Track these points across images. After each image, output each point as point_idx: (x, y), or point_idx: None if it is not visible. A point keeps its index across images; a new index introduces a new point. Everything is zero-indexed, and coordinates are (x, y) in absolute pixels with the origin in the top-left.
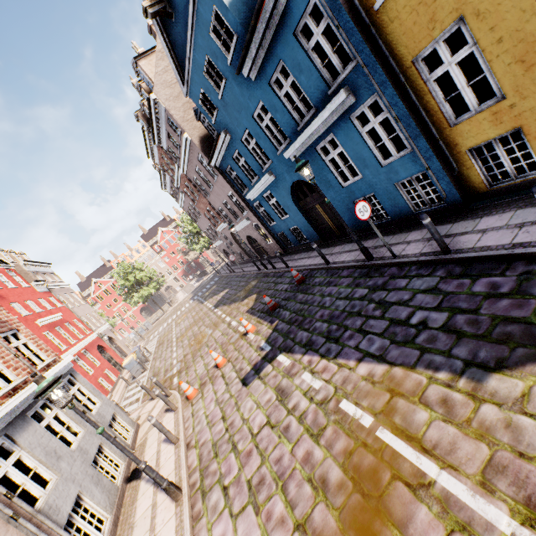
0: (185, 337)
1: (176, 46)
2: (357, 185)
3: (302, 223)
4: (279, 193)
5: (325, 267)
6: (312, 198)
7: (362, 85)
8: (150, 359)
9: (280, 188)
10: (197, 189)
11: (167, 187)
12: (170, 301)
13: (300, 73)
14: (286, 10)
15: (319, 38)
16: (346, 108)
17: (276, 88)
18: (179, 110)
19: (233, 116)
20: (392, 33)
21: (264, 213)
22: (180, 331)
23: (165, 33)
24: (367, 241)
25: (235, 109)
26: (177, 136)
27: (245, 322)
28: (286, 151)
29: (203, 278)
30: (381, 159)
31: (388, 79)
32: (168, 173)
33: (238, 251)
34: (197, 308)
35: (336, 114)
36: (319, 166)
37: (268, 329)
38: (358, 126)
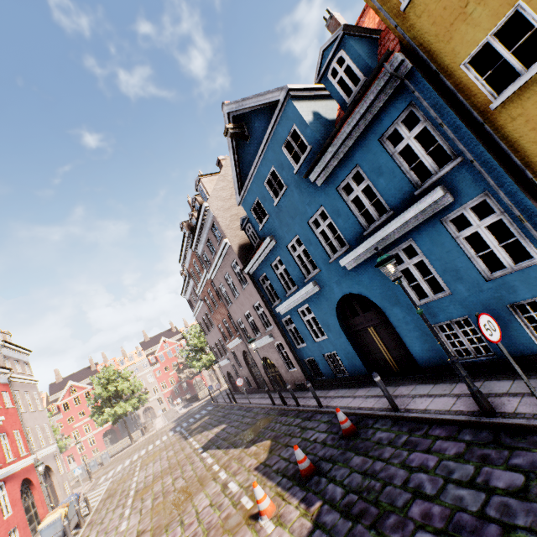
0: (149, 492)
1: (243, 163)
2: (440, 303)
3: (345, 348)
4: (320, 307)
5: (391, 415)
6: (365, 317)
7: (465, 183)
8: (84, 522)
9: (323, 302)
10: (219, 297)
11: (188, 293)
12: (145, 427)
13: (379, 176)
14: (375, 119)
15: (410, 142)
16: (438, 208)
17: (344, 193)
18: (226, 219)
19: (284, 222)
20: (513, 130)
21: (293, 330)
22: (145, 478)
23: (236, 153)
24: (458, 384)
25: (289, 215)
26: (217, 241)
27: (261, 492)
28: (344, 257)
29: (193, 404)
30: (485, 271)
31: (507, 175)
32: (193, 279)
33: (245, 376)
34: (177, 445)
35: (422, 215)
36: (385, 277)
37: (302, 517)
38: (451, 230)
